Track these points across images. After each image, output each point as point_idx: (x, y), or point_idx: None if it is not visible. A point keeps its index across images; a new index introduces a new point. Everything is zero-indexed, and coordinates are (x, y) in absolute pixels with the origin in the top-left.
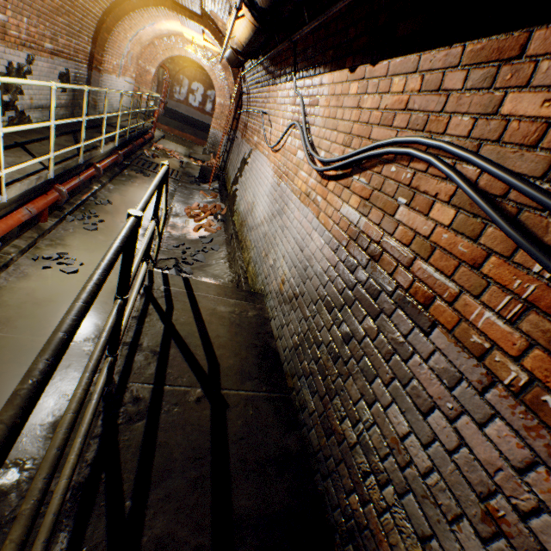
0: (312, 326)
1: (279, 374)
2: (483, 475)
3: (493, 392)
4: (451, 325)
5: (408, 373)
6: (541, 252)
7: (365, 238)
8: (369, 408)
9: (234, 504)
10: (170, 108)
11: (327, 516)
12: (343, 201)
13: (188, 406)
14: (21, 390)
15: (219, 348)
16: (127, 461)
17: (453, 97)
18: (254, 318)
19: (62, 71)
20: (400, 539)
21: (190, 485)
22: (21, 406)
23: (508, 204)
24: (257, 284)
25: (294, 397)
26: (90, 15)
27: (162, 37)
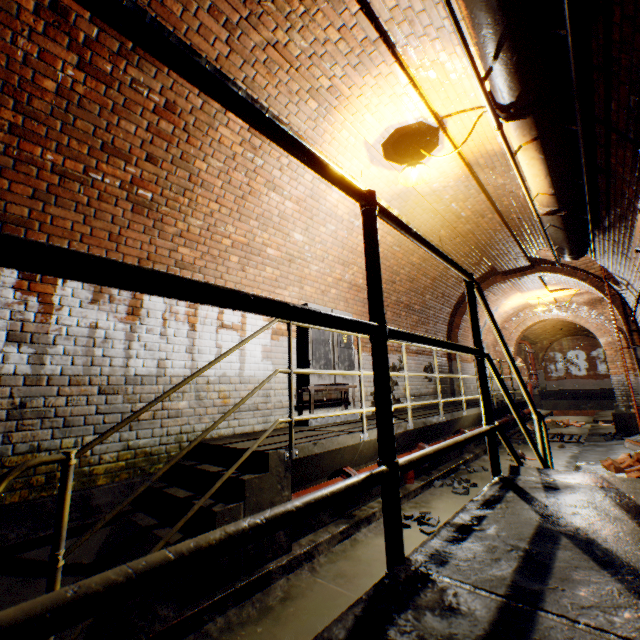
0: None
1: None
2: None
3: None
4: None
5: None
6: None
7: None
8: None
9: None
10: (550, 389)
11: None
12: None
13: None
14: None
15: None
16: None
17: None
18: None
19: (425, 365)
20: None
21: None
22: None
23: None
24: None
25: None
26: (440, 320)
27: (509, 318)
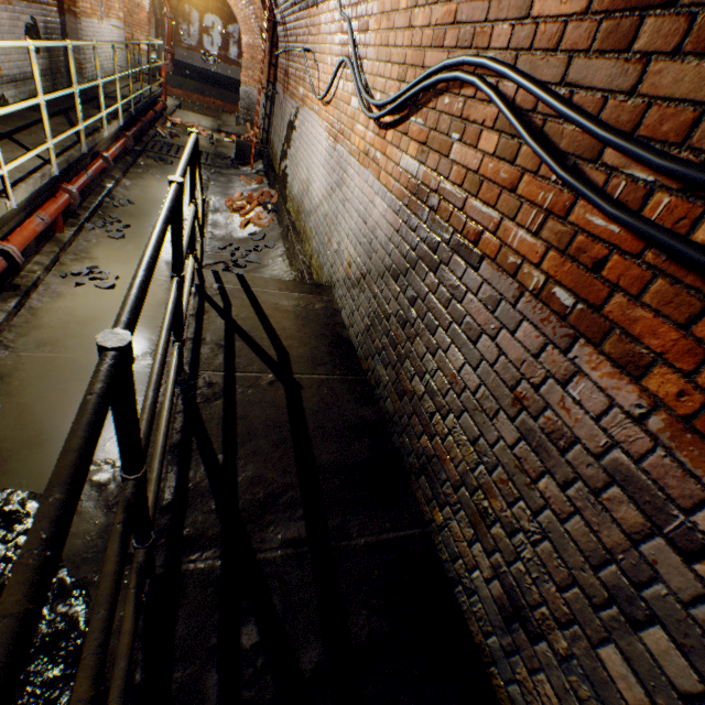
0: (381, 302)
1: (353, 360)
2: (513, 372)
3: (522, 301)
4: (494, 254)
5: (463, 312)
6: (549, 157)
7: (424, 189)
8: (433, 358)
9: (316, 458)
10: (179, 60)
11: (404, 465)
12: (403, 151)
13: (262, 389)
14: (135, 283)
15: (287, 339)
16: (213, 429)
17: (494, 2)
18: (322, 310)
19: (27, 23)
20: (458, 451)
21: (274, 445)
22: (140, 290)
23: (537, 118)
24: (323, 277)
25: (370, 377)
26: None
27: None
